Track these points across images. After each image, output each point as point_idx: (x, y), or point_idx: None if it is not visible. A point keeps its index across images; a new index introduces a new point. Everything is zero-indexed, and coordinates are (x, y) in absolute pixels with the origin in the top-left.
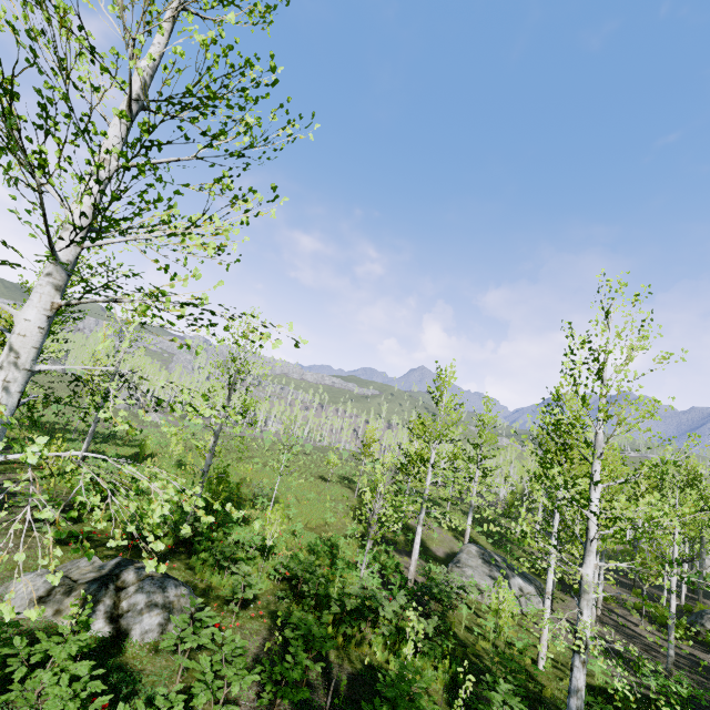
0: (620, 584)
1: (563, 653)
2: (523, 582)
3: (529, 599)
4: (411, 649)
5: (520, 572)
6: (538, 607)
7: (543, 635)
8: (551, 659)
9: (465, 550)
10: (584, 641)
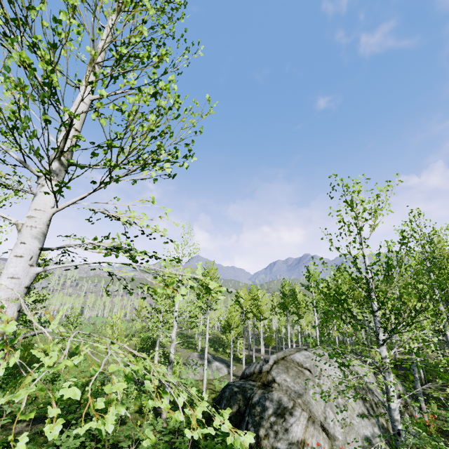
0: (273, 353)
1: (217, 386)
2: (218, 364)
3: (220, 371)
4: (121, 395)
5: (220, 360)
6: (225, 373)
7: (204, 379)
8: (214, 391)
9: (191, 356)
10: (171, 360)
